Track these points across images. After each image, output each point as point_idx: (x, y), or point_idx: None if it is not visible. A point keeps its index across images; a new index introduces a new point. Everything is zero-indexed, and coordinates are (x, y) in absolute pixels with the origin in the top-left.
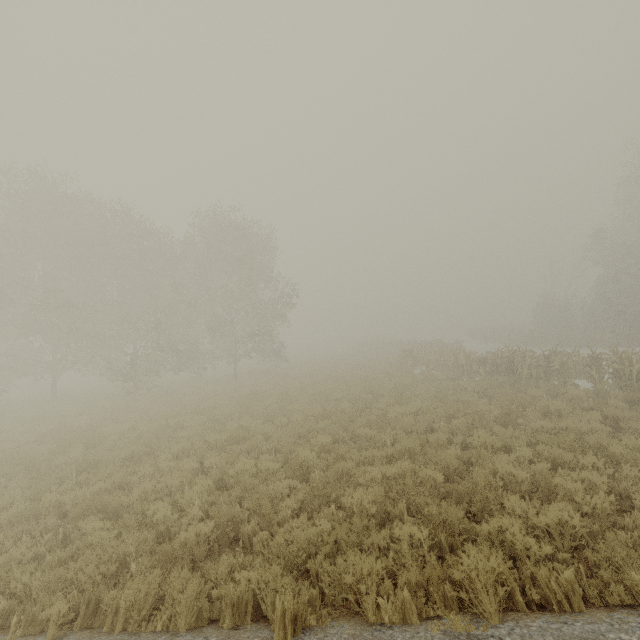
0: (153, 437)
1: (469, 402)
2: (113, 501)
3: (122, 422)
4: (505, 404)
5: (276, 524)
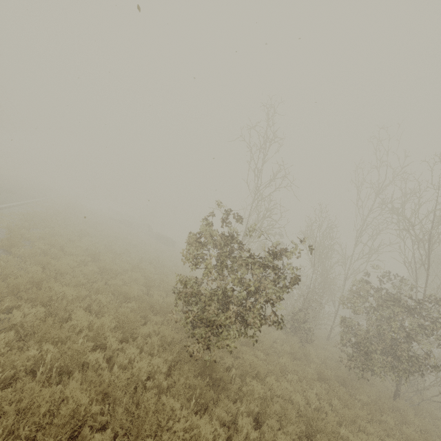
0: None
1: None
2: None
3: None
4: None
5: None
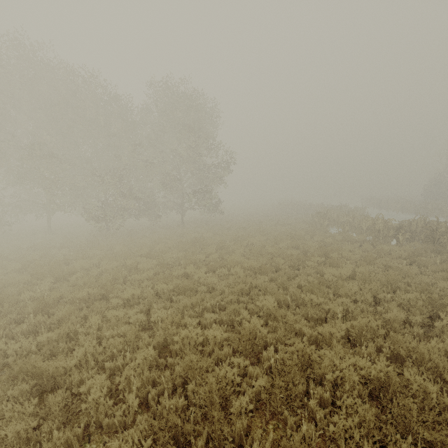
0: (109, 278)
1: (403, 270)
2: (48, 366)
3: (90, 258)
4: (447, 277)
5: None
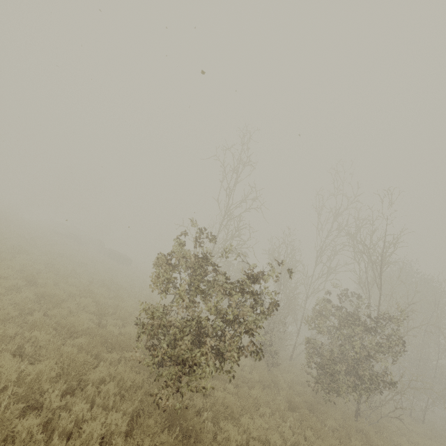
0: None
1: None
2: None
3: None
4: None
5: None
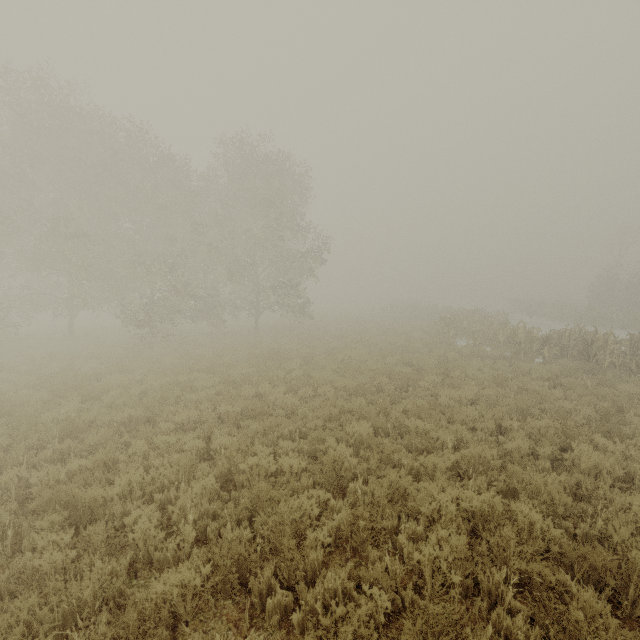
0: (157, 397)
1: (542, 393)
2: (85, 495)
3: (130, 372)
4: (595, 402)
5: (303, 582)
